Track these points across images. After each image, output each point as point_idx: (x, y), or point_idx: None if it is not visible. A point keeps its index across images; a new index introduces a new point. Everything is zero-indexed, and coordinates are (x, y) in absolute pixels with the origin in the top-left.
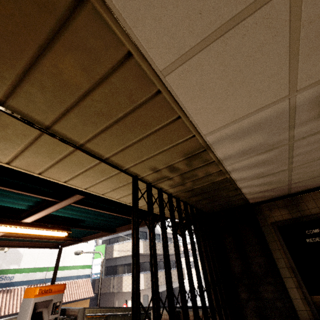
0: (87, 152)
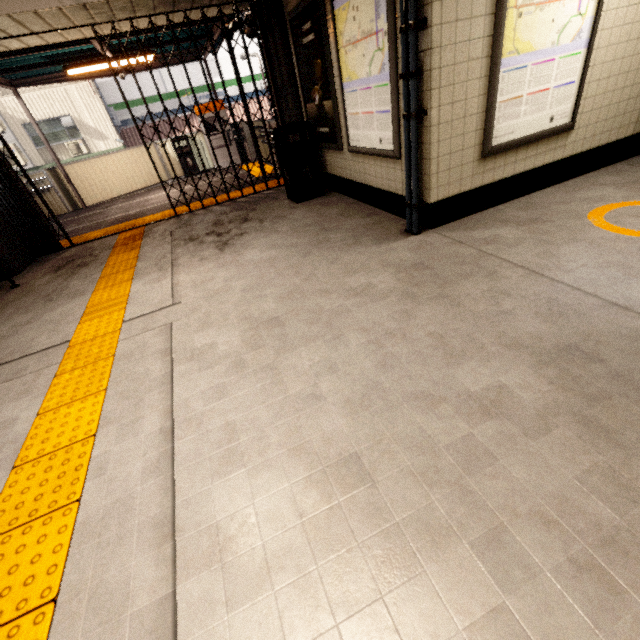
0: (41, 33)
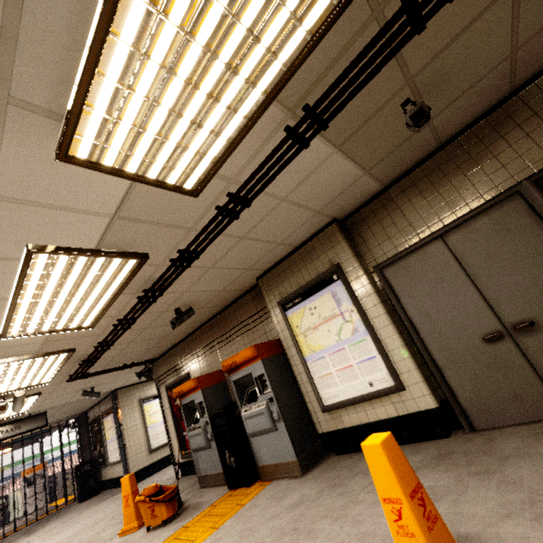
0: None
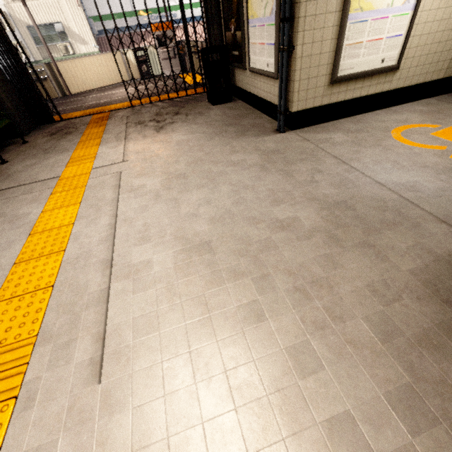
0: None
